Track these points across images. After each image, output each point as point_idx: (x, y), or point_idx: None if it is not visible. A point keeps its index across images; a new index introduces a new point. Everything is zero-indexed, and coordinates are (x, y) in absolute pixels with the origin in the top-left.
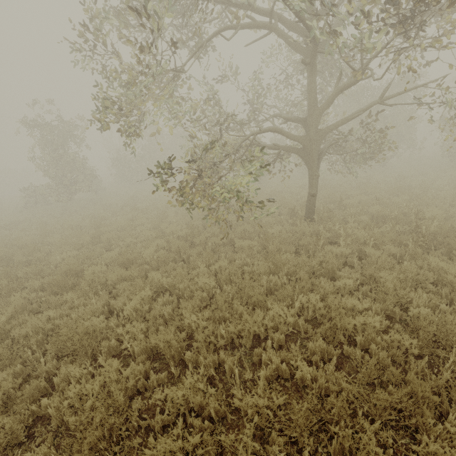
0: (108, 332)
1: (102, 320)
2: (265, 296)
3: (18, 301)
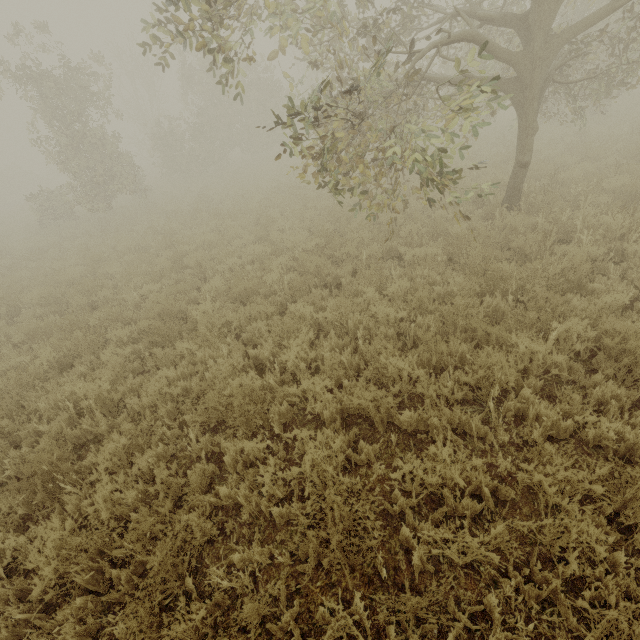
0: (267, 393)
1: (254, 378)
2: (496, 326)
3: (113, 359)
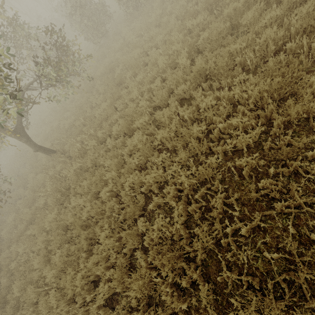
0: None
1: None
2: (8, 244)
3: None
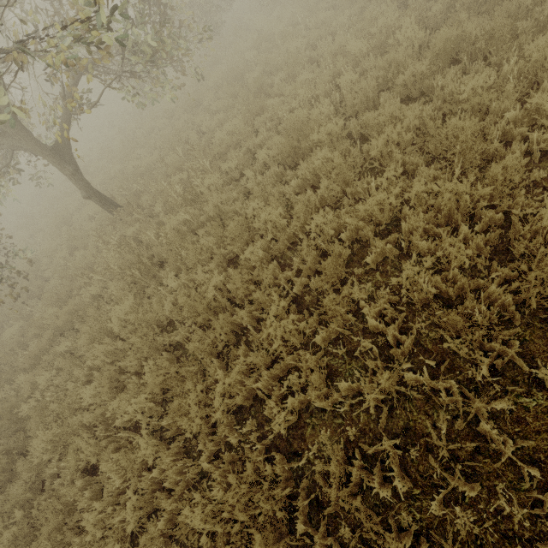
0: None
1: None
2: (9, 375)
3: None
